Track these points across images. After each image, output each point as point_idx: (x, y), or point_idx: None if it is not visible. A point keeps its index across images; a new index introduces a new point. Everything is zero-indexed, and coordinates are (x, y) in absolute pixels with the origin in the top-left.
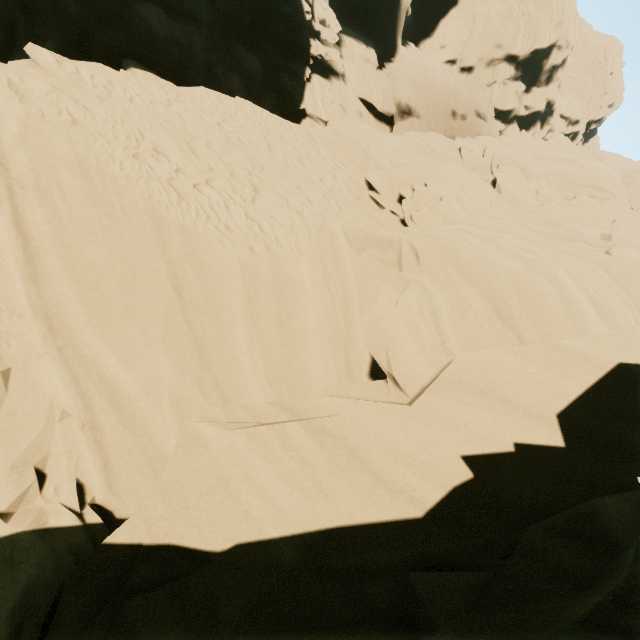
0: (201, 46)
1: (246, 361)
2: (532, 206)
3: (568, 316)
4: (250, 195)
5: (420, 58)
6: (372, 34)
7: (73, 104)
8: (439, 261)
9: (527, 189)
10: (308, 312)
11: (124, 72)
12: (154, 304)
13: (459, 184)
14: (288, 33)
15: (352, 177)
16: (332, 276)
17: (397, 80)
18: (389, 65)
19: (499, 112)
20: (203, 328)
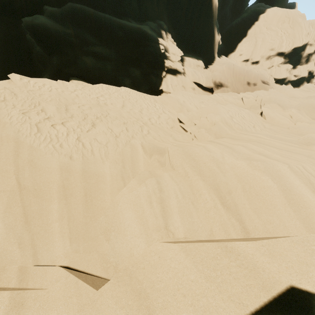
0: (111, 69)
1: (56, 226)
2: (287, 125)
3: (291, 206)
4: (88, 128)
5: (227, 61)
6: (201, 55)
7: (9, 93)
8: (180, 162)
9: (283, 115)
10: (106, 194)
11: (59, 81)
12: (3, 189)
13: (230, 115)
14: (153, 59)
15: (171, 117)
16: (127, 171)
17: (214, 72)
18: (210, 66)
19: (277, 80)
20: (30, 204)
